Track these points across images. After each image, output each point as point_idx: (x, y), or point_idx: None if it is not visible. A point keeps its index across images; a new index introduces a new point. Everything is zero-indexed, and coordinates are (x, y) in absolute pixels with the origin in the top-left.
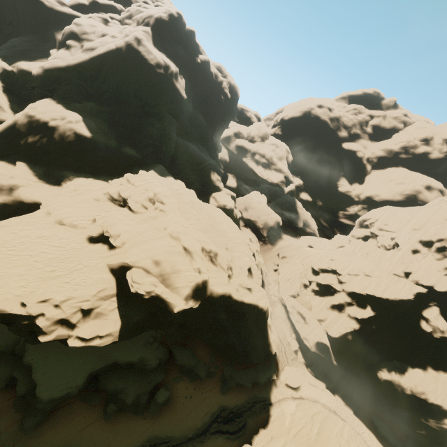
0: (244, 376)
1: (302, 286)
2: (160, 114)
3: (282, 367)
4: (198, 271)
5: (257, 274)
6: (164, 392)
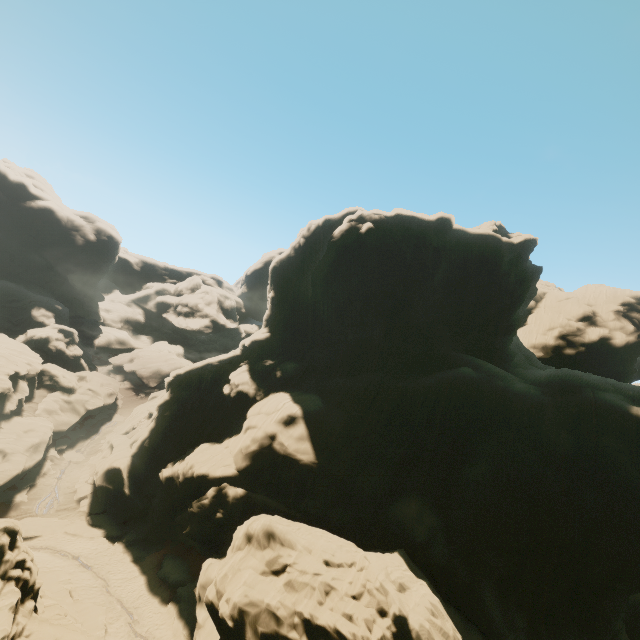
0: None
1: (145, 417)
2: None
3: (19, 517)
4: None
5: None
6: None
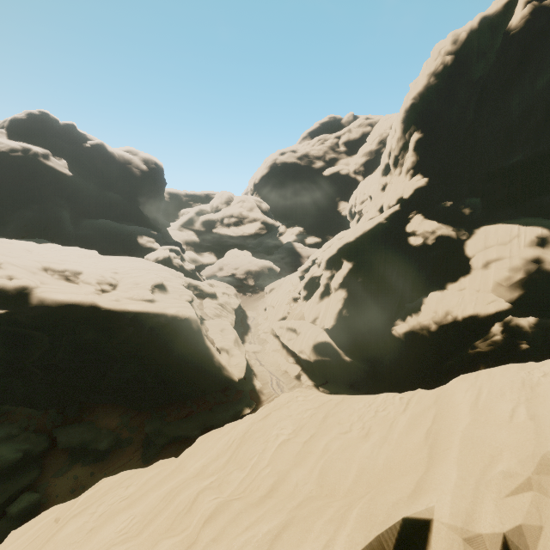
0: (184, 424)
1: (291, 303)
2: (41, 198)
3: (270, 400)
4: (6, 278)
5: (180, 291)
6: (27, 497)
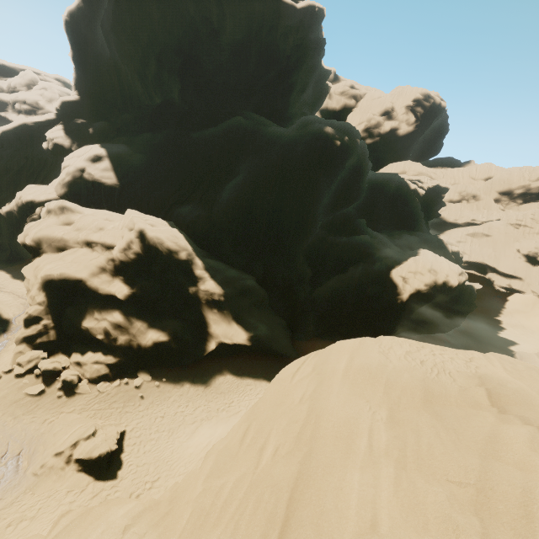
0: None
1: None
2: None
3: None
4: None
5: None
6: None
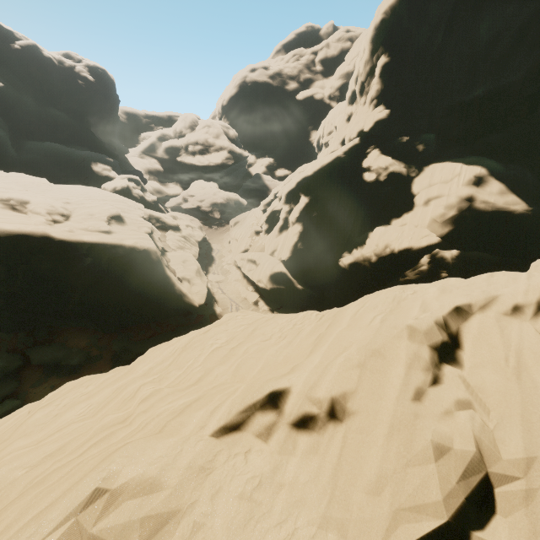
0: (149, 343)
1: (253, 236)
2: None
3: None
4: None
5: (138, 223)
6: (9, 403)
